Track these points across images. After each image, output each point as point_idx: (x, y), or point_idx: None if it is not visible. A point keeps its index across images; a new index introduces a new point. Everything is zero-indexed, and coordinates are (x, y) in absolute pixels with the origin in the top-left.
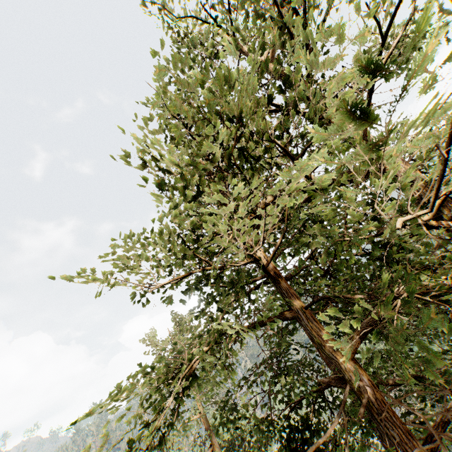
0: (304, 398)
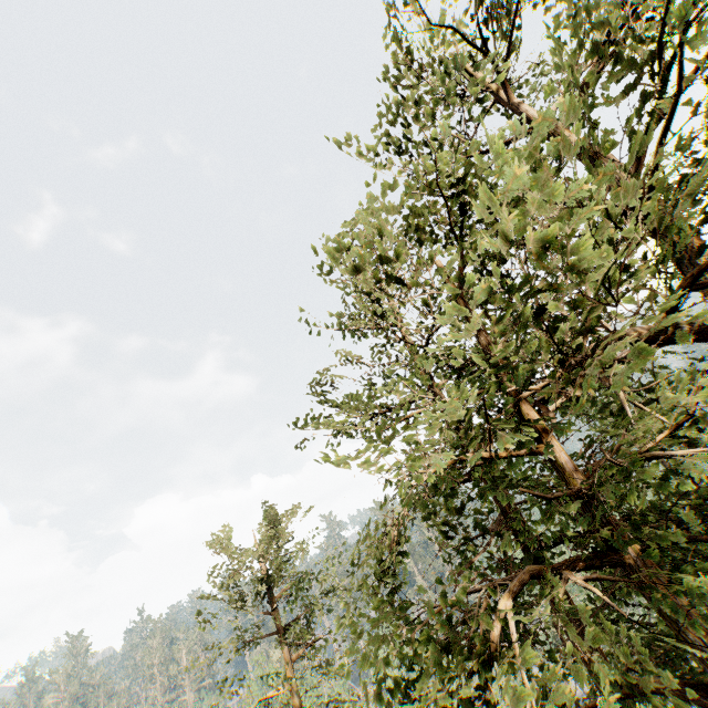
0: (591, 706)
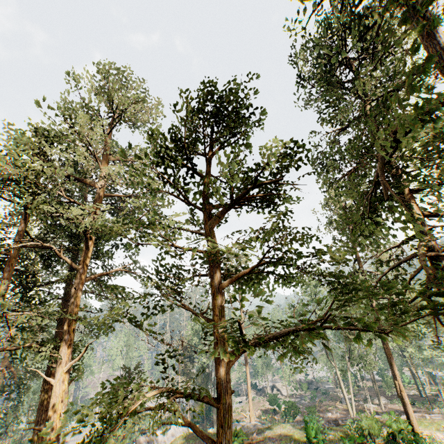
0: None
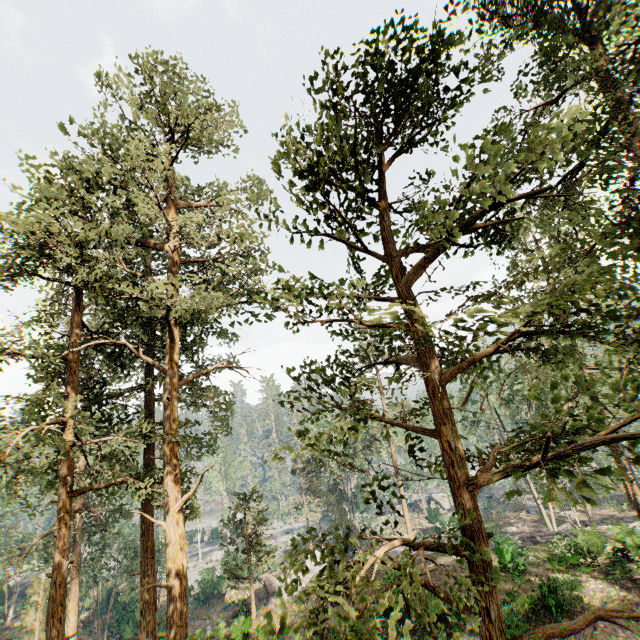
0: None
